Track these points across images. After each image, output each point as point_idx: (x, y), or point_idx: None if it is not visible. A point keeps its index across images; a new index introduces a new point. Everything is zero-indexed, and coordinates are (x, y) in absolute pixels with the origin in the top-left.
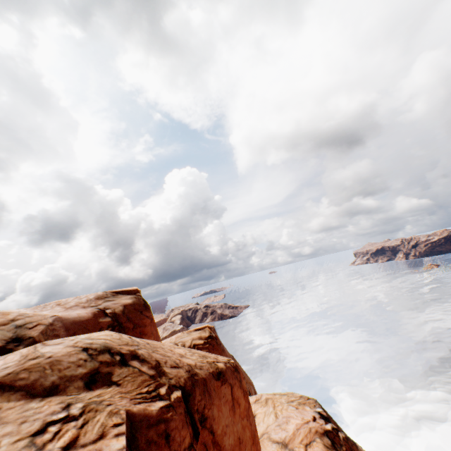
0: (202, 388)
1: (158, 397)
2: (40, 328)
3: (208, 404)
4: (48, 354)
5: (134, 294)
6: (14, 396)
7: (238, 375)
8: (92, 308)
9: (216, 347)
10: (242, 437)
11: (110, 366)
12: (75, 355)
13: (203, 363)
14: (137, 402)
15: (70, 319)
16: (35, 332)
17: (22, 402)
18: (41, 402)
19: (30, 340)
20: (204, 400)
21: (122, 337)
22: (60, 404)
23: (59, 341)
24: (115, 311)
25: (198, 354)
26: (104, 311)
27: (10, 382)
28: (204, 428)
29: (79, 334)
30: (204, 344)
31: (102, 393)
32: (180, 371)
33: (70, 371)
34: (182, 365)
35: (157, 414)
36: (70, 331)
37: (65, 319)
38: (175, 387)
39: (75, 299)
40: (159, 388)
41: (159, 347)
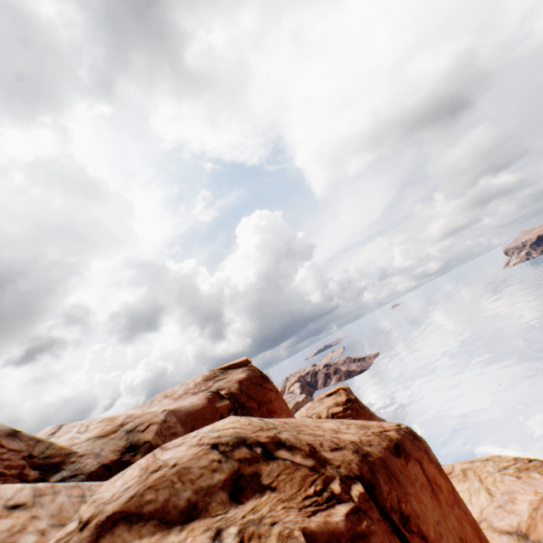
0: (384, 473)
1: (333, 498)
2: (153, 429)
3: (401, 496)
4: (172, 462)
5: (246, 365)
6: (145, 529)
7: (420, 444)
8: (204, 392)
9: (361, 412)
10: (462, 536)
11: (253, 464)
12: (204, 457)
13: (369, 437)
14: (309, 513)
15: (183, 411)
16: (149, 434)
17: (158, 537)
18: (182, 533)
19: (146, 445)
20: (393, 491)
21: (251, 422)
22: (206, 533)
23: (179, 441)
24: (231, 390)
25: (354, 425)
26: (218, 393)
27: (135, 510)
28: (410, 534)
29: (199, 427)
30: (343, 411)
31: (256, 506)
32: (345, 453)
33: (205, 479)
34: (343, 444)
35: (346, 527)
36: (188, 425)
37: (177, 412)
38: (349, 478)
39: (181, 387)
40: (329, 484)
41: (301, 426)
